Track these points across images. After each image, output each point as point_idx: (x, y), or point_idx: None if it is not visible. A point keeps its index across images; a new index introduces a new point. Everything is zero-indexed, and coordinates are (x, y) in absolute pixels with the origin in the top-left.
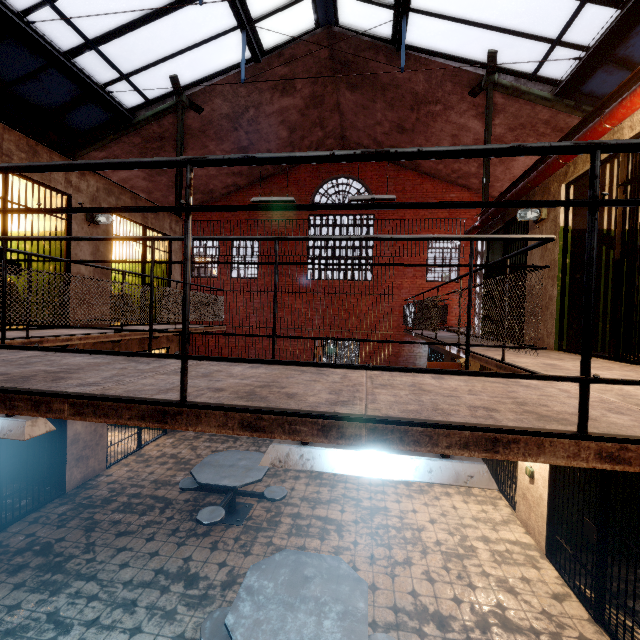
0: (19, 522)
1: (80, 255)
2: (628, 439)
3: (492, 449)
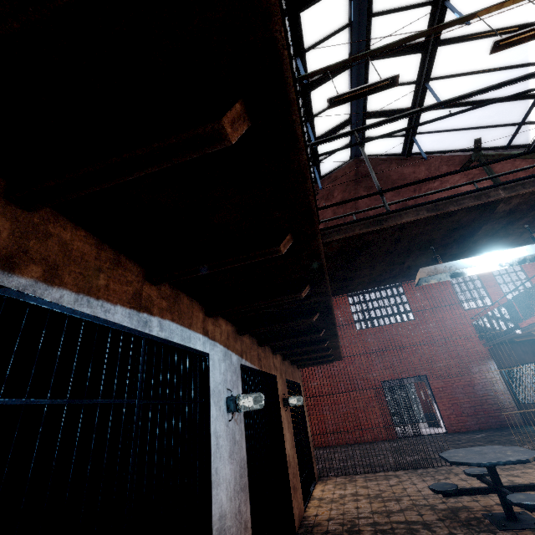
0: None
1: None
2: None
3: None
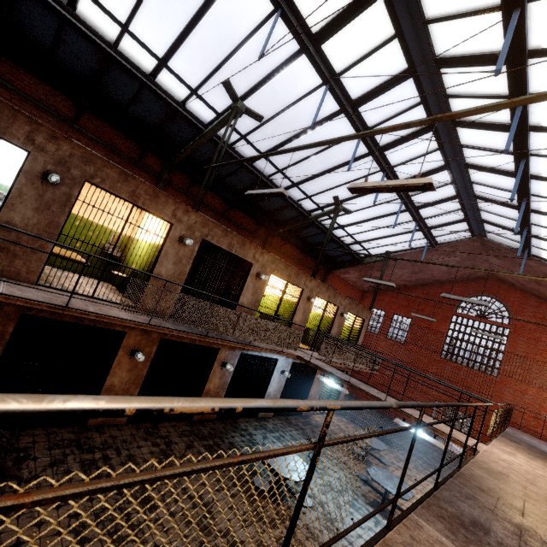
0: (292, 416)
1: (334, 327)
2: (455, 438)
3: (434, 431)
